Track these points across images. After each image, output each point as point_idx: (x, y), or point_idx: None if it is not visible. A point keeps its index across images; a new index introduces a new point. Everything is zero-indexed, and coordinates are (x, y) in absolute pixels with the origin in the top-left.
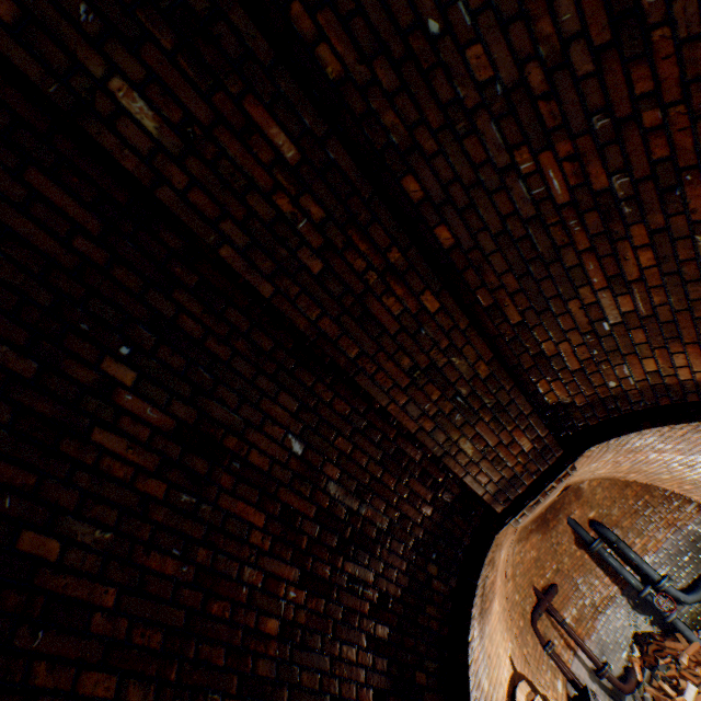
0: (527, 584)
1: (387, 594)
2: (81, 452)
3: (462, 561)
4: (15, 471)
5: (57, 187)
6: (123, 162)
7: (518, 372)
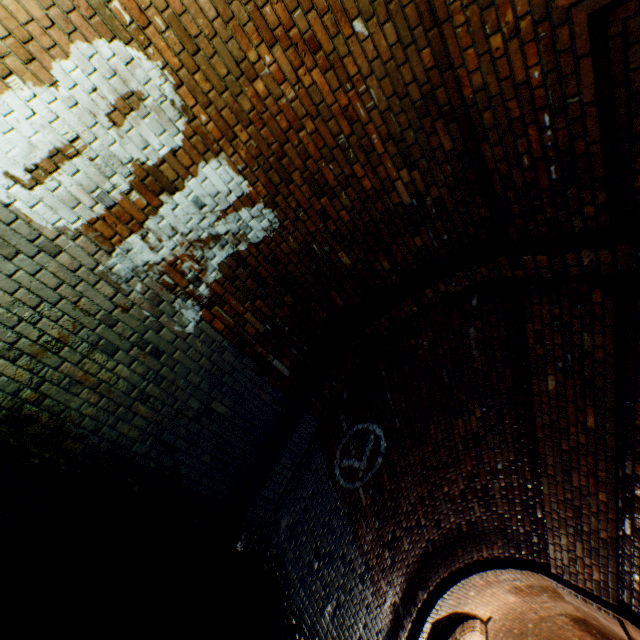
0: (546, 635)
1: (476, 523)
2: (453, 419)
3: (513, 557)
4: (441, 413)
5: (509, 373)
6: (532, 385)
7: (626, 557)
